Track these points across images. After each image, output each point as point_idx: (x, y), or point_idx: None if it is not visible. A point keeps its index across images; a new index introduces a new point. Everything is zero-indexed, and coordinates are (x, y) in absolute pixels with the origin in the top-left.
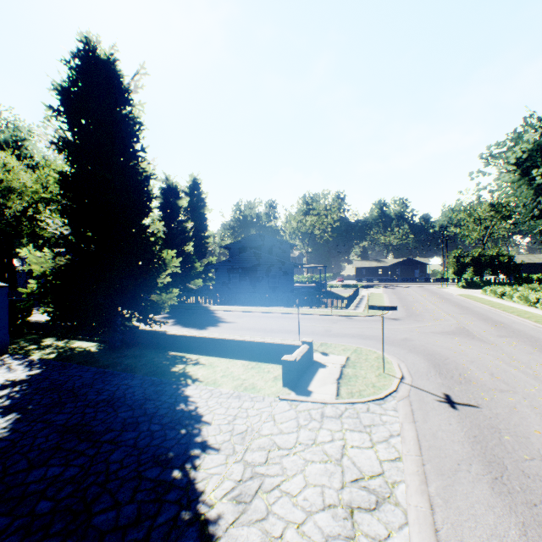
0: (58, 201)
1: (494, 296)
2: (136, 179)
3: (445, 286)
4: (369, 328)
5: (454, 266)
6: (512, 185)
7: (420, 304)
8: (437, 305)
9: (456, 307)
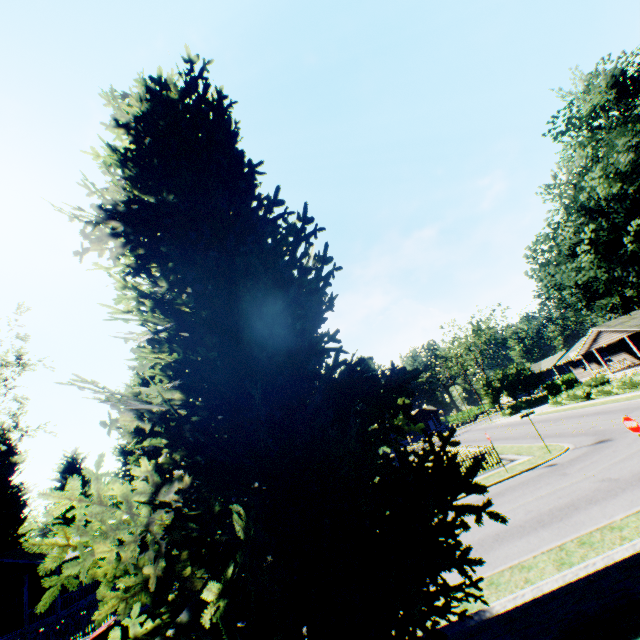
0: (143, 324)
1: (576, 401)
2: (325, 256)
3: (488, 421)
4: (633, 454)
5: (488, 394)
6: (570, 273)
7: (546, 430)
8: (564, 423)
9: (593, 415)
